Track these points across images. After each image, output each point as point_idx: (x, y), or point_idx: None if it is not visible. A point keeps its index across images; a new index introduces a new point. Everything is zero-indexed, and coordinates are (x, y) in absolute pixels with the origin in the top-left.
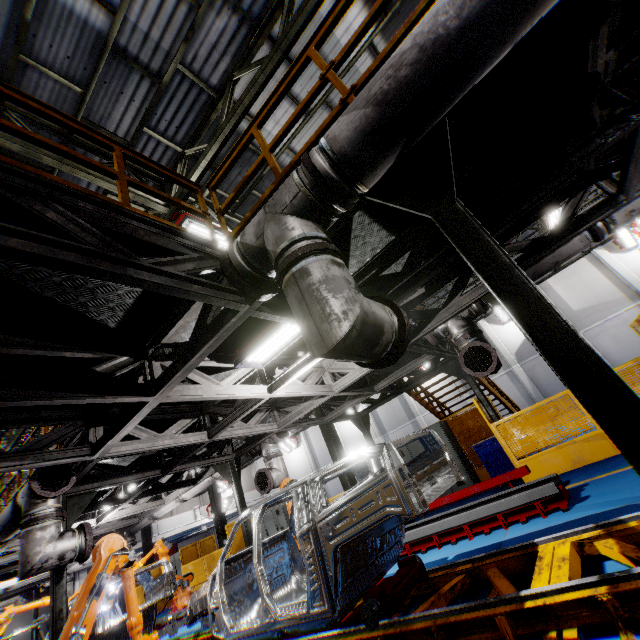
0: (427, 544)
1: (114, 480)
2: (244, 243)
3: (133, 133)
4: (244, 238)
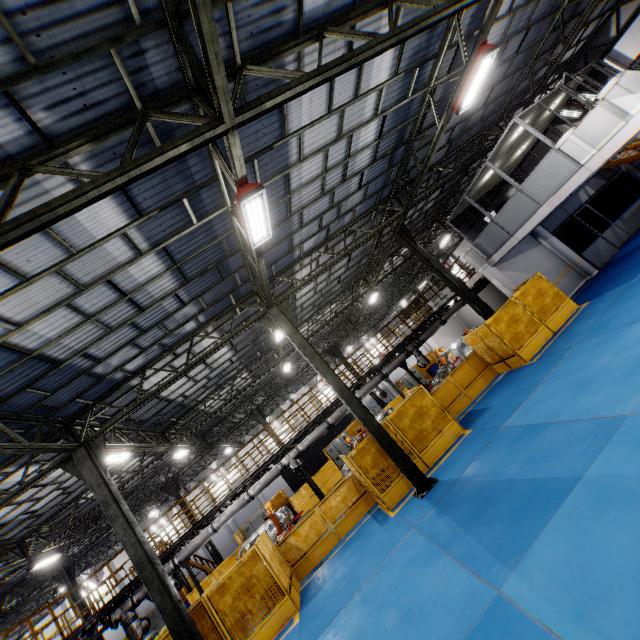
0: None
1: None
2: (116, 618)
3: (17, 533)
4: (116, 617)
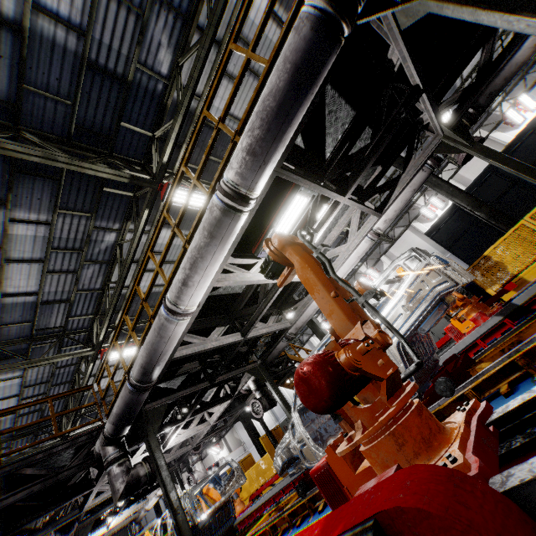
0: (271, 502)
1: (103, 509)
2: (97, 451)
3: (64, 322)
4: (96, 450)
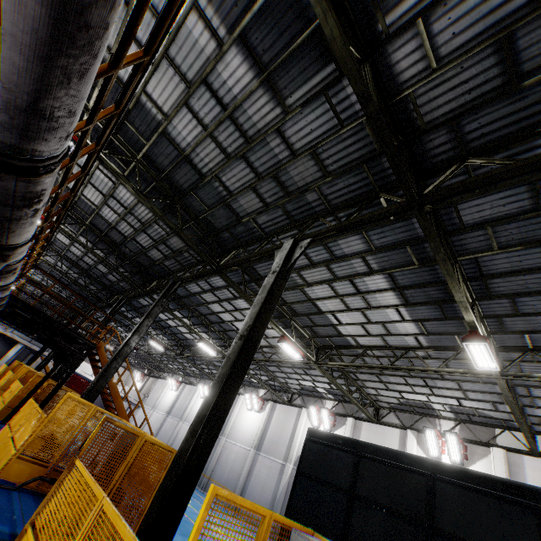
0: None
1: None
2: None
3: None
4: None
